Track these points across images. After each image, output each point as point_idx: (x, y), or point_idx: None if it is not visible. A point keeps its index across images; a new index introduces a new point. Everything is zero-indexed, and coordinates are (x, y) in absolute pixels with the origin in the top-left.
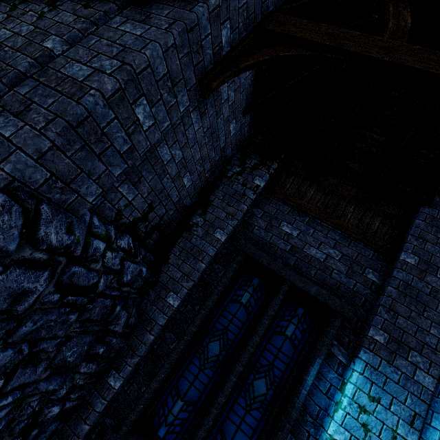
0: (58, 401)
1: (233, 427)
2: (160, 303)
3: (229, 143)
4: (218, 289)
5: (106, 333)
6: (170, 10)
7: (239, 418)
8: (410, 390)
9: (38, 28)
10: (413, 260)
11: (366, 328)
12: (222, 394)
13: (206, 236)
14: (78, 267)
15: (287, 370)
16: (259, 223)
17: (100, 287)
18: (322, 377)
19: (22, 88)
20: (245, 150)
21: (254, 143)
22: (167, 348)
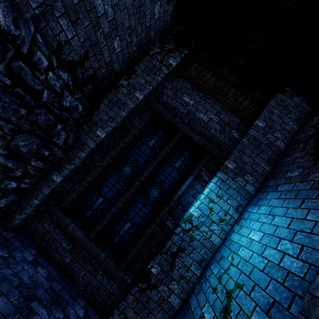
0: (15, 180)
1: (134, 213)
2: (91, 134)
3: (153, 25)
4: (133, 131)
5: (50, 143)
6: None
7: (138, 209)
8: (240, 193)
9: None
10: (262, 125)
11: (224, 162)
12: (128, 191)
13: (128, 94)
14: (25, 65)
15: (172, 186)
16: (168, 93)
17: (44, 97)
18: (192, 187)
19: None
20: (165, 37)
21: (173, 32)
22: (94, 165)
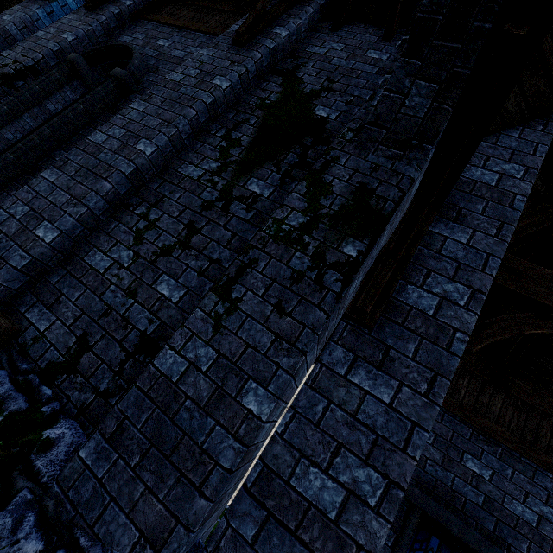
0: None
1: None
2: None
3: None
4: None
5: None
6: (417, 344)
7: None
8: None
9: (222, 356)
10: None
11: None
12: None
13: None
14: None
15: None
16: (432, 454)
17: None
18: None
19: (243, 523)
20: None
21: None
22: None
